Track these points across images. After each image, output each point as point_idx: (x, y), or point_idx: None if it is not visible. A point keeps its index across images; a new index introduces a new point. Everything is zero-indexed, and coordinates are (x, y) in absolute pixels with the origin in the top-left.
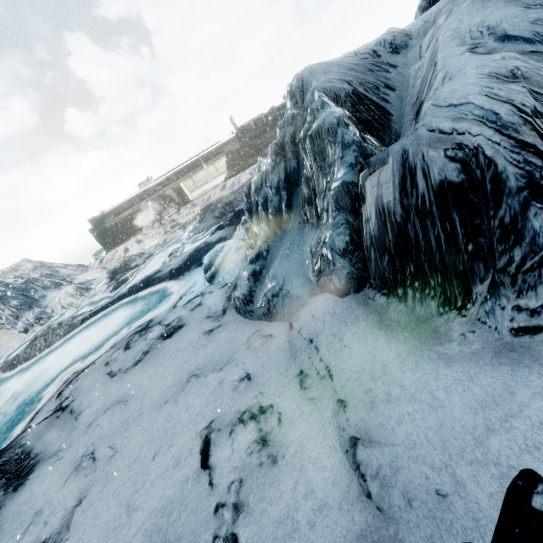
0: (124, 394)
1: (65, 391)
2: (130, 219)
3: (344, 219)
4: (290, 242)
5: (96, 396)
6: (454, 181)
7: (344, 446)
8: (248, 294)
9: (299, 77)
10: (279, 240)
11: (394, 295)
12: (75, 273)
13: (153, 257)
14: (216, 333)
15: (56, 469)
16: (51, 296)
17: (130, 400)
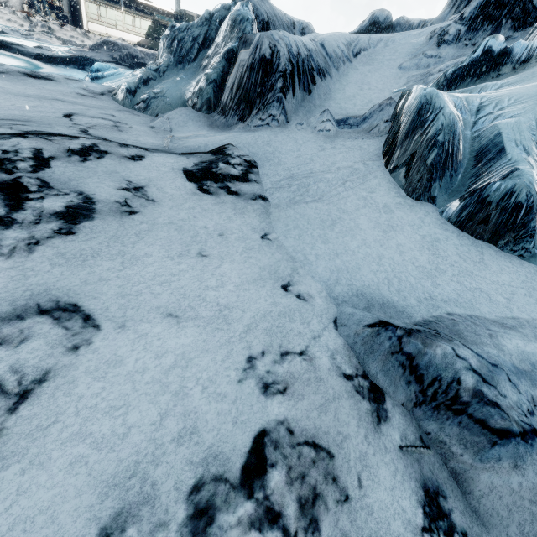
0: None
1: None
2: None
3: (222, 68)
4: (184, 75)
5: None
6: (267, 57)
7: (164, 141)
8: (134, 87)
9: None
10: (177, 71)
11: (224, 115)
12: None
13: (5, 36)
14: (90, 98)
15: None
16: None
17: None
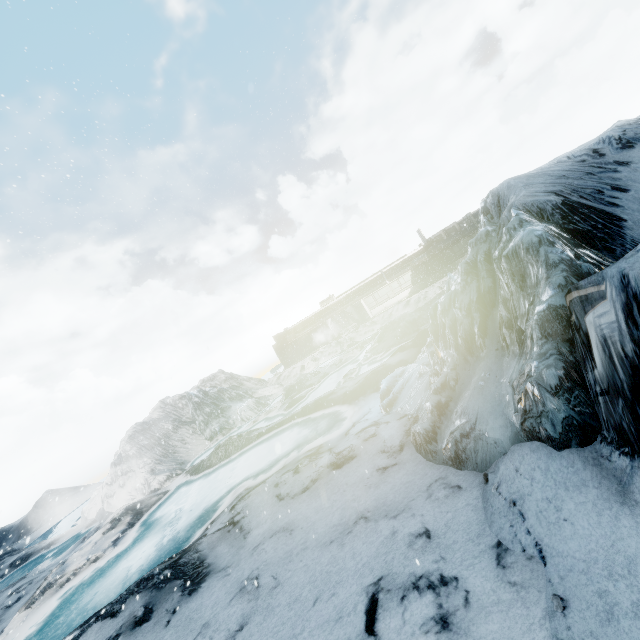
0: (290, 522)
1: (238, 505)
2: (309, 336)
3: (553, 348)
4: (485, 371)
5: (264, 517)
6: None
7: None
8: (430, 430)
9: (495, 193)
10: (470, 368)
11: None
12: (256, 387)
13: (327, 377)
14: (391, 472)
15: (224, 585)
16: (234, 407)
17: (295, 530)
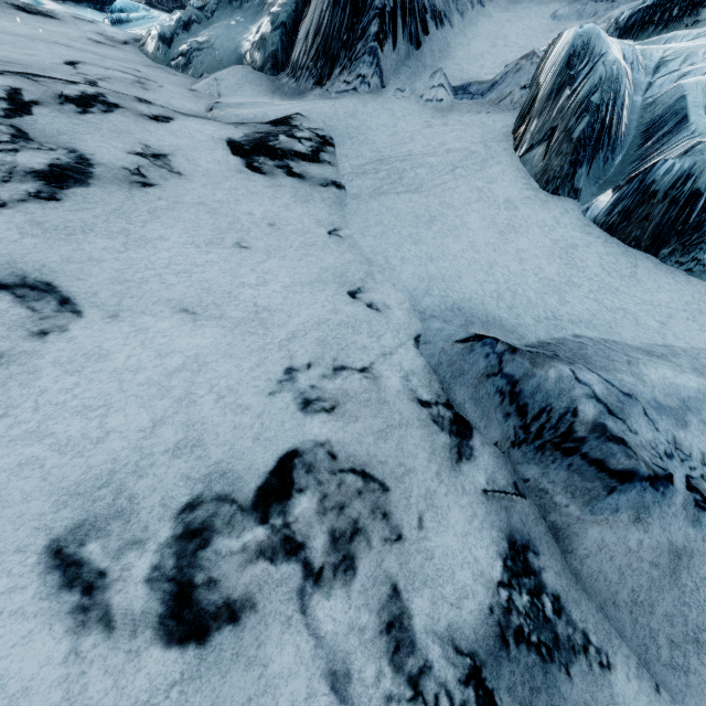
0: None
1: None
2: None
3: (295, 5)
4: (241, 17)
5: None
6: None
7: (207, 108)
8: (169, 33)
9: None
10: (231, 11)
11: (294, 78)
12: None
13: None
14: (107, 47)
15: None
16: None
17: None
